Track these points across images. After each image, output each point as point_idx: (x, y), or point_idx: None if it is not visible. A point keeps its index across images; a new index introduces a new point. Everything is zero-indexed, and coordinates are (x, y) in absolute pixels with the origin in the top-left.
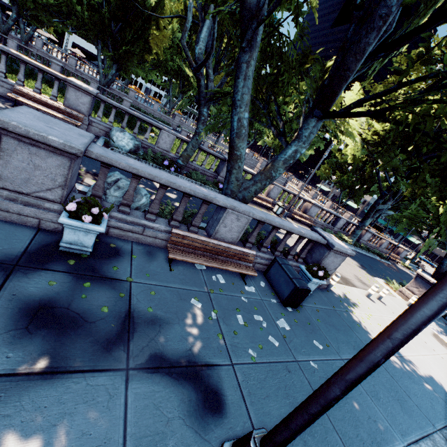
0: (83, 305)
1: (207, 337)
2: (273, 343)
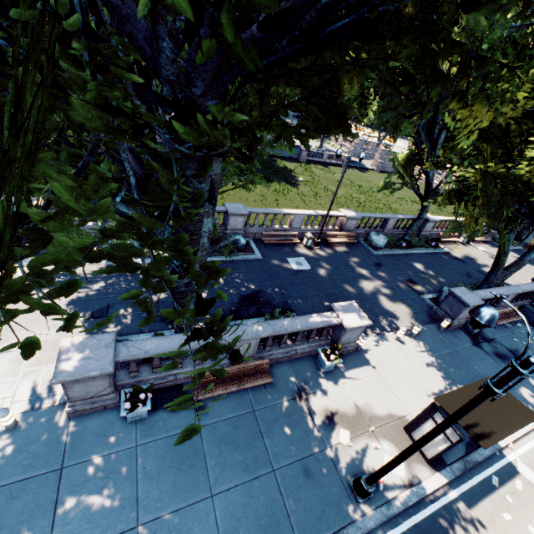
0: (500, 351)
1: (530, 351)
2: None
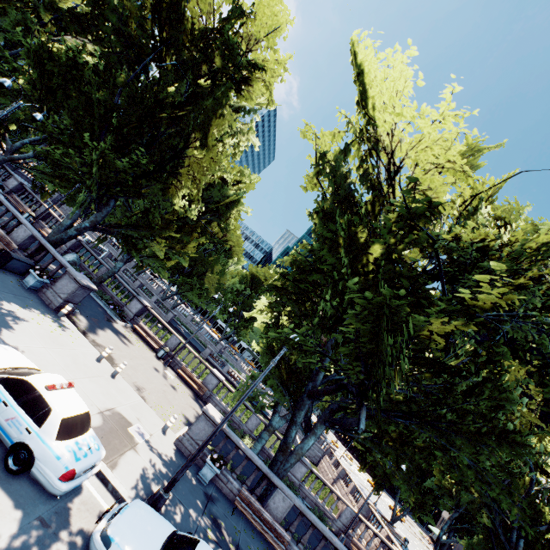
0: None
1: None
2: None
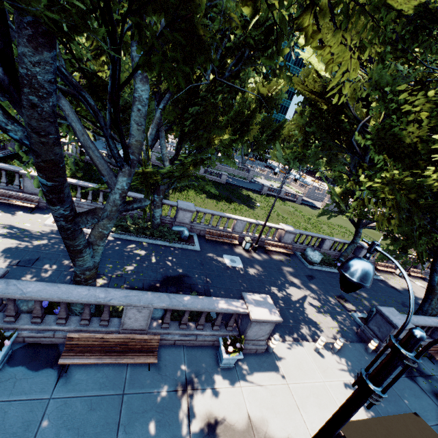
0: None
1: None
2: None
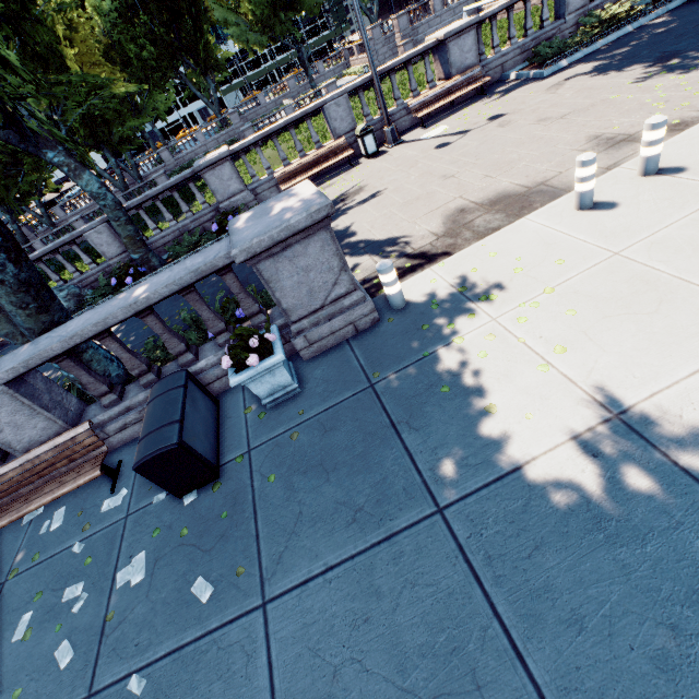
0: None
1: None
2: (60, 664)
